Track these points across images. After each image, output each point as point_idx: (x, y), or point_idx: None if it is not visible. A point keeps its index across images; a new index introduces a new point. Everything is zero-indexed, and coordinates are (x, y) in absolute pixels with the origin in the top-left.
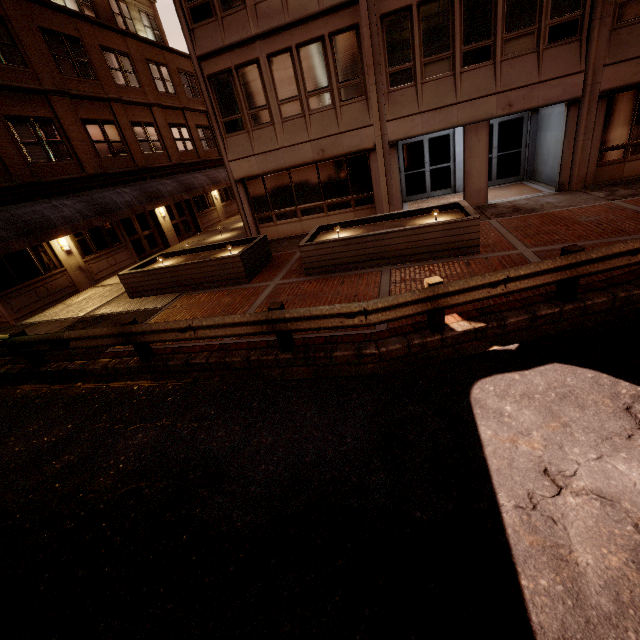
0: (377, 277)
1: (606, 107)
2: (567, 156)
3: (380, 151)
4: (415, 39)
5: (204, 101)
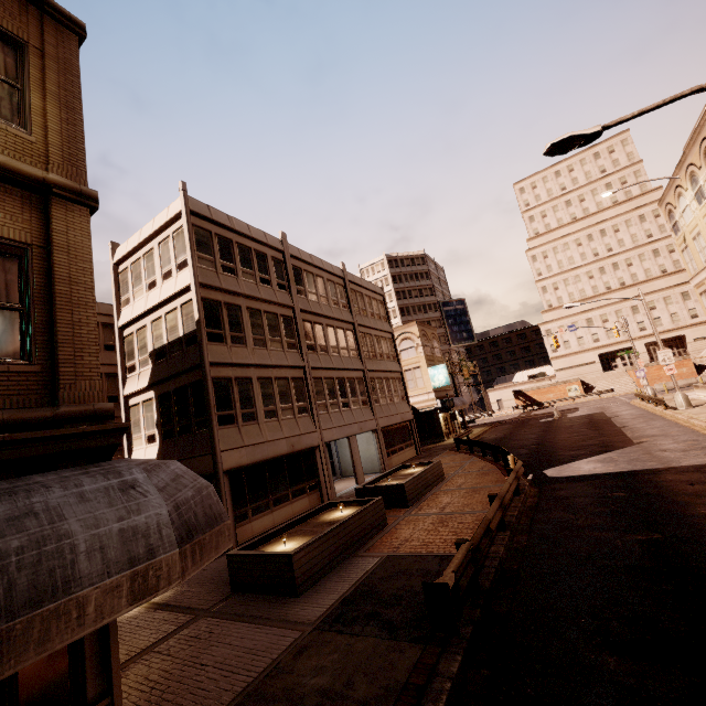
0: (445, 491)
1: (382, 434)
2: (380, 454)
3: (322, 448)
4: (325, 392)
5: (208, 394)
